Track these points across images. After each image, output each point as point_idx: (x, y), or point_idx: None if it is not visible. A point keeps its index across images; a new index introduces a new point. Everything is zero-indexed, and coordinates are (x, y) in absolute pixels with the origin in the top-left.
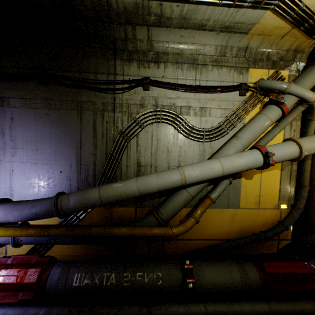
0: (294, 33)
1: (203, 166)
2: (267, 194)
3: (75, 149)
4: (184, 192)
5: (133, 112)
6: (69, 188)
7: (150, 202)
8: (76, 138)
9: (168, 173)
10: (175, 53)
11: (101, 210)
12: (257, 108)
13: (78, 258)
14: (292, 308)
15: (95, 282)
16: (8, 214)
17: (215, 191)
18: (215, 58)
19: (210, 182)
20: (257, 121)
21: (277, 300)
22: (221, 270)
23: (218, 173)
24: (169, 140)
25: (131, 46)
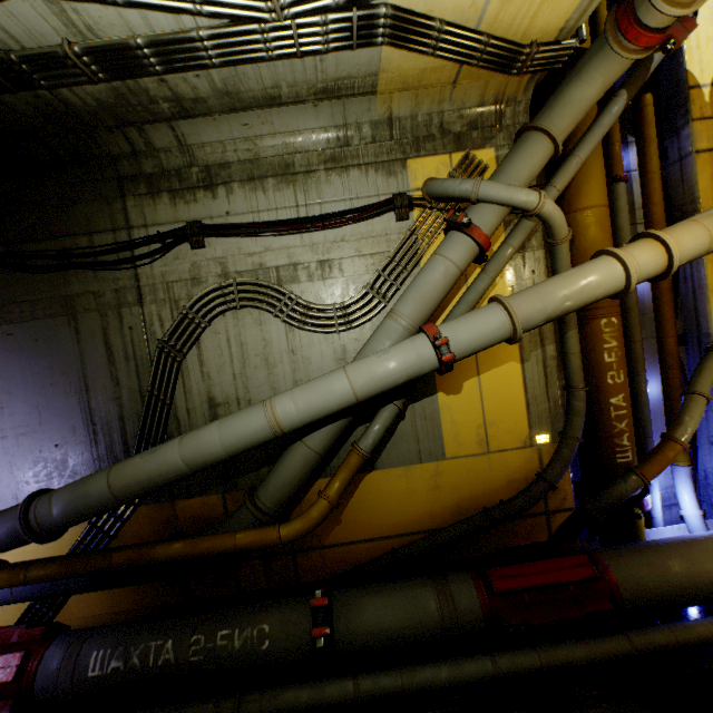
0: (473, 73)
1: (311, 388)
2: (502, 418)
3: (76, 395)
4: (299, 447)
5: (181, 297)
6: (80, 476)
7: (251, 476)
8: (74, 371)
9: (242, 415)
10: (244, 160)
11: (152, 511)
12: (442, 239)
13: (122, 617)
14: (544, 661)
15: (132, 663)
16: None
17: (366, 434)
18: (331, 153)
19: (355, 416)
20: (427, 272)
21: (517, 647)
22: (398, 601)
23: (346, 399)
24: (265, 342)
25: (150, 165)
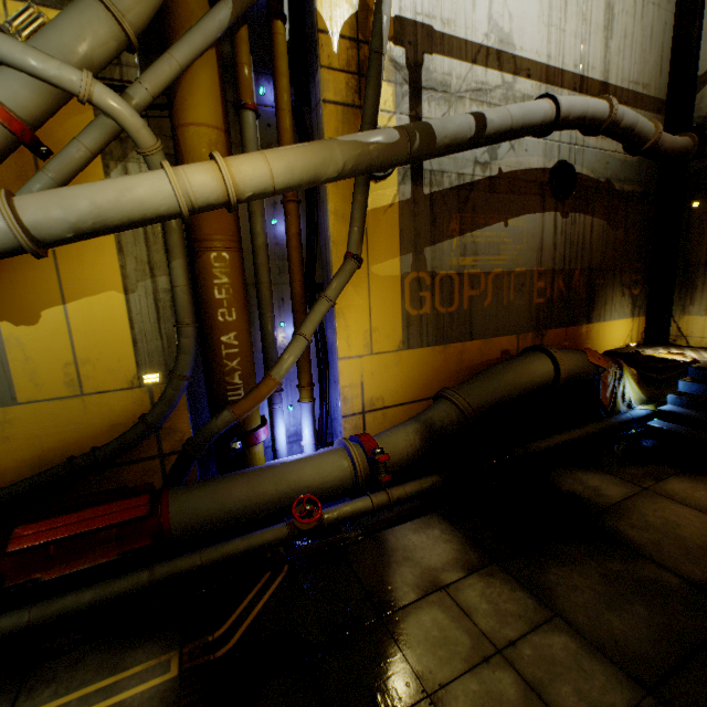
0: None
1: None
2: (102, 355)
3: None
4: None
5: None
6: None
7: None
8: None
9: None
10: None
11: None
12: None
13: None
14: (34, 617)
15: None
16: None
17: None
18: None
19: None
20: None
21: (14, 609)
22: None
23: None
24: None
25: None
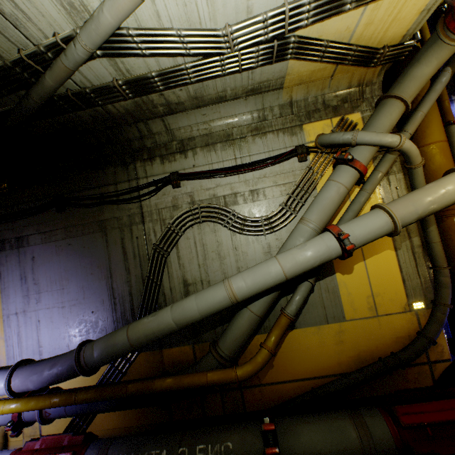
0: (344, 69)
1: (255, 271)
2: (385, 290)
3: (105, 280)
4: (245, 312)
5: (166, 218)
6: (105, 332)
7: (210, 333)
8: (104, 265)
9: (210, 290)
10: (203, 135)
11: (148, 356)
12: (330, 171)
13: (128, 431)
14: None
15: None
16: (27, 380)
17: (291, 303)
18: (254, 126)
19: (281, 290)
20: (325, 192)
21: None
22: (325, 429)
23: (279, 278)
24: (218, 243)
25: (149, 142)
